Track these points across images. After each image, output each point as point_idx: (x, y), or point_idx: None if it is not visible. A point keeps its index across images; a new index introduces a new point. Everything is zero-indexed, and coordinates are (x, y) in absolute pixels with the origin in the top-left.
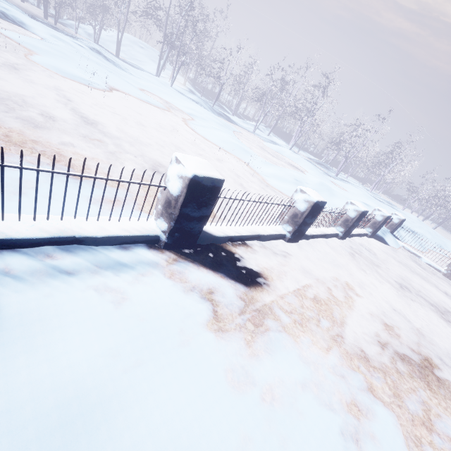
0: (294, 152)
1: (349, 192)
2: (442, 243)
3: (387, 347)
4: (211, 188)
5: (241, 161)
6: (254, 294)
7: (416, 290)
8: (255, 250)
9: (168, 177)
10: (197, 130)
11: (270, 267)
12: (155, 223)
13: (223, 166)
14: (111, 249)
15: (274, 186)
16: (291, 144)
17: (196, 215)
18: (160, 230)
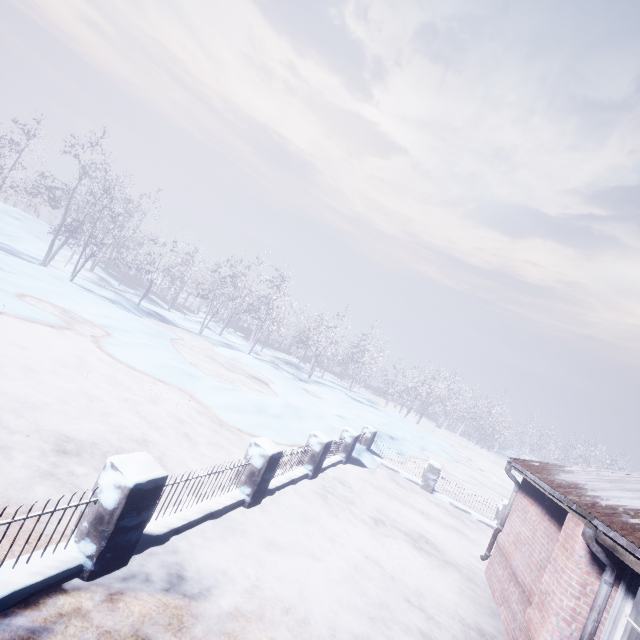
0: (256, 354)
1: (325, 400)
2: (423, 443)
3: (356, 609)
4: (153, 489)
5: (184, 393)
6: (208, 601)
7: (392, 520)
8: (208, 536)
9: (100, 487)
10: (118, 354)
11: (227, 554)
12: (76, 546)
13: (160, 410)
14: (15, 610)
15: (230, 422)
16: (251, 346)
17: (135, 522)
18: (84, 556)
